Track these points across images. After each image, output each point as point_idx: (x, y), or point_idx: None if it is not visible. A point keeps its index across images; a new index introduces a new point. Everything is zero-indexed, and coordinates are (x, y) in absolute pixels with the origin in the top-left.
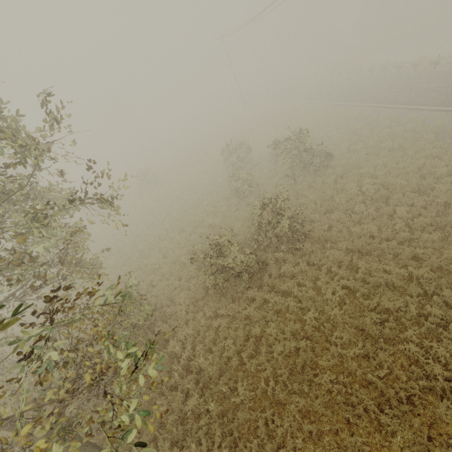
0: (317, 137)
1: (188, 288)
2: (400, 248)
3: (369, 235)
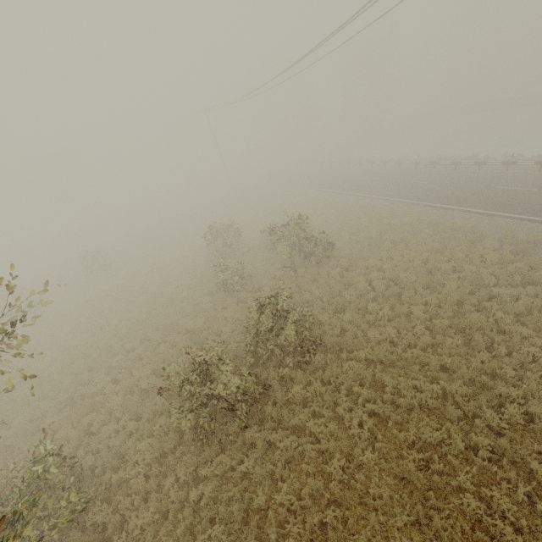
0: (315, 224)
1: (150, 433)
2: (425, 357)
3: (388, 340)
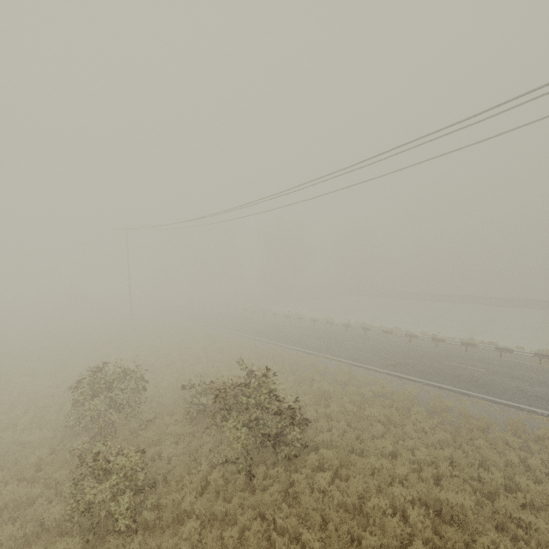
0: None
1: None
2: None
3: None
